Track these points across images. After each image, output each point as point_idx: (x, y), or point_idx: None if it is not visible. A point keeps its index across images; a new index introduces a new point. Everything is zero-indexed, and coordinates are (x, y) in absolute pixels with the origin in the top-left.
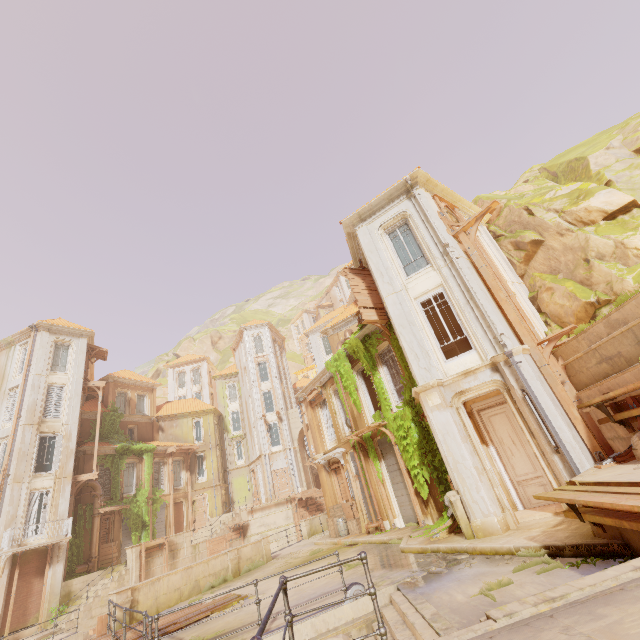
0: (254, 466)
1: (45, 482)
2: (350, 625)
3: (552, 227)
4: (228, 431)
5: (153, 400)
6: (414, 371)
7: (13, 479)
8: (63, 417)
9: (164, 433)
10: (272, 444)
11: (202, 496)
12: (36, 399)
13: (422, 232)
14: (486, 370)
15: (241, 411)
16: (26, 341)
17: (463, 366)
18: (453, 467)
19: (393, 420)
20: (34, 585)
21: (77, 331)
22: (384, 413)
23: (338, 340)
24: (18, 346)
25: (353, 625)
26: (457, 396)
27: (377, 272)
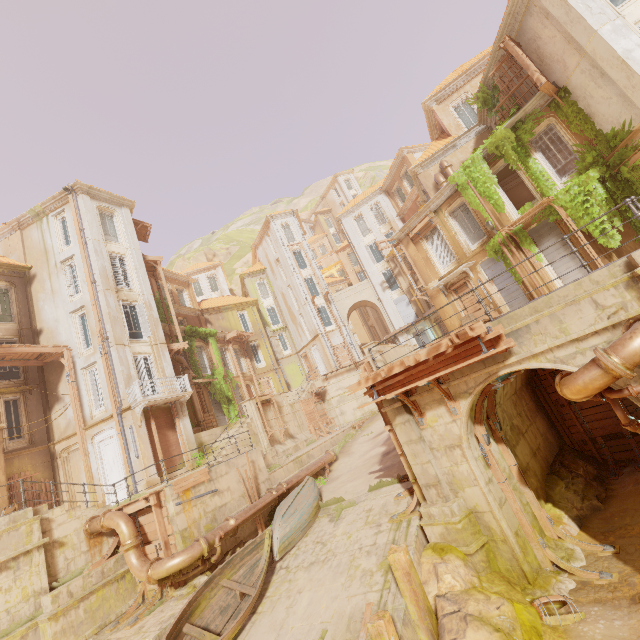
0: (306, 350)
1: (143, 348)
2: None
3: None
4: (268, 325)
5: (192, 295)
6: None
7: (114, 341)
8: (135, 288)
9: (212, 326)
10: (324, 325)
11: (266, 379)
12: (104, 265)
13: None
14: None
15: (277, 306)
16: (61, 209)
17: None
18: None
19: (565, 193)
20: (169, 437)
21: (117, 199)
22: (548, 194)
23: (431, 175)
24: (51, 217)
25: None
26: None
27: (581, 7)
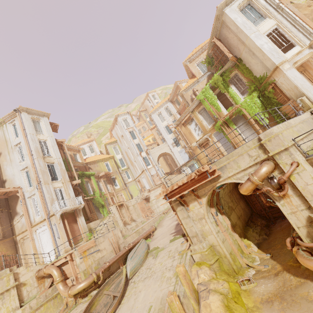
0: (139, 178)
1: (58, 184)
2: (308, 117)
3: (304, 4)
4: (120, 167)
5: (81, 156)
6: (272, 60)
7: (44, 183)
8: (53, 155)
9: (92, 170)
10: (147, 165)
11: (120, 194)
12: (36, 146)
13: (262, 3)
14: (306, 49)
15: (123, 158)
16: (13, 120)
17: (293, 53)
18: (301, 87)
19: (244, 102)
20: (74, 227)
21: (41, 113)
22: (238, 103)
23: (189, 95)
24: (8, 124)
25: (308, 118)
26: (293, 65)
27: (242, 26)
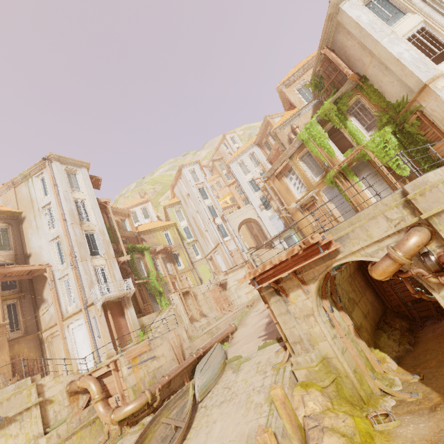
0: (211, 255)
1: (100, 261)
2: None
3: None
4: (185, 239)
5: (131, 222)
6: (418, 76)
7: (80, 259)
8: (93, 221)
9: (146, 243)
10: (223, 237)
11: (185, 276)
12: (71, 208)
13: None
14: None
15: (190, 226)
16: (41, 172)
17: None
18: None
19: (372, 142)
20: (121, 322)
21: (78, 163)
22: (361, 143)
23: (285, 134)
24: (34, 177)
25: None
26: None
27: (368, 28)
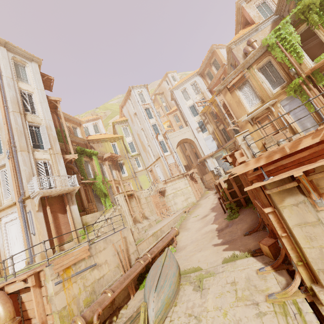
0: (152, 167)
1: (43, 155)
2: None
3: None
4: (129, 152)
5: (82, 131)
6: None
7: (19, 148)
8: (39, 115)
9: (95, 150)
10: (163, 152)
11: (128, 183)
12: (14, 95)
13: None
14: None
15: (134, 141)
16: None
17: None
18: None
19: None
20: (61, 219)
21: (28, 55)
22: None
23: (241, 49)
24: None
25: None
26: None
27: None
